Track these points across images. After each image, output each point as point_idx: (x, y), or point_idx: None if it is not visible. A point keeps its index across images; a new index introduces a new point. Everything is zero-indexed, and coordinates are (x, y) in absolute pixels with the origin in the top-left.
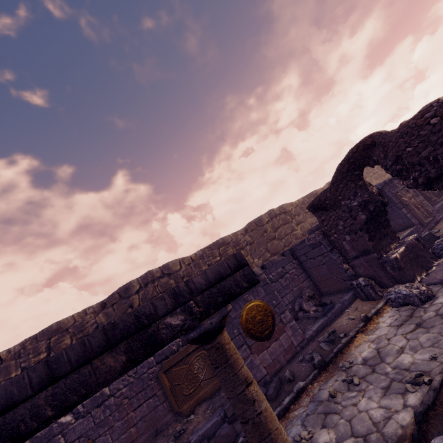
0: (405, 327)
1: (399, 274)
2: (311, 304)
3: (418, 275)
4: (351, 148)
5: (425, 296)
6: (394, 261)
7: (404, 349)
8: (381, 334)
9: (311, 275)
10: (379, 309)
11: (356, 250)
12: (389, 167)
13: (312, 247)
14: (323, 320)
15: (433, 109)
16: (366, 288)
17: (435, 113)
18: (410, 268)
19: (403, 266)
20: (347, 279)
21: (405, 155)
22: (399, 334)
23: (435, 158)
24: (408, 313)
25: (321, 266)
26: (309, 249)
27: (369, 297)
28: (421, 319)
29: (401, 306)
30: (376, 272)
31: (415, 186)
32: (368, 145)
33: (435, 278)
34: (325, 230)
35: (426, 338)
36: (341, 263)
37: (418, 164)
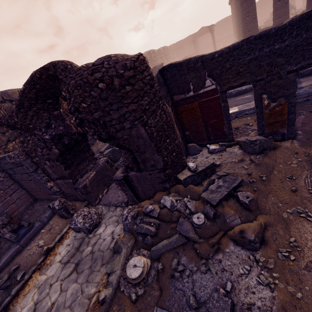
0: (68, 267)
1: (86, 197)
2: (6, 231)
3: (101, 193)
4: (34, 71)
5: (93, 226)
6: (83, 188)
7: (54, 306)
8: (50, 275)
9: (23, 185)
10: (64, 234)
11: (56, 174)
12: (73, 112)
13: (15, 165)
14: (13, 251)
15: (102, 70)
16: (60, 211)
17: (103, 77)
18: (96, 190)
19: (90, 190)
20: (53, 194)
21: (81, 109)
22: (60, 279)
23: (104, 123)
24: (79, 243)
25: (29, 181)
26: (13, 166)
27: (63, 216)
28: (81, 256)
29: (78, 232)
30: (73, 191)
31: (94, 138)
32: (53, 76)
33: (108, 199)
34: (27, 151)
35: (71, 292)
36: (45, 182)
37: (92, 123)
